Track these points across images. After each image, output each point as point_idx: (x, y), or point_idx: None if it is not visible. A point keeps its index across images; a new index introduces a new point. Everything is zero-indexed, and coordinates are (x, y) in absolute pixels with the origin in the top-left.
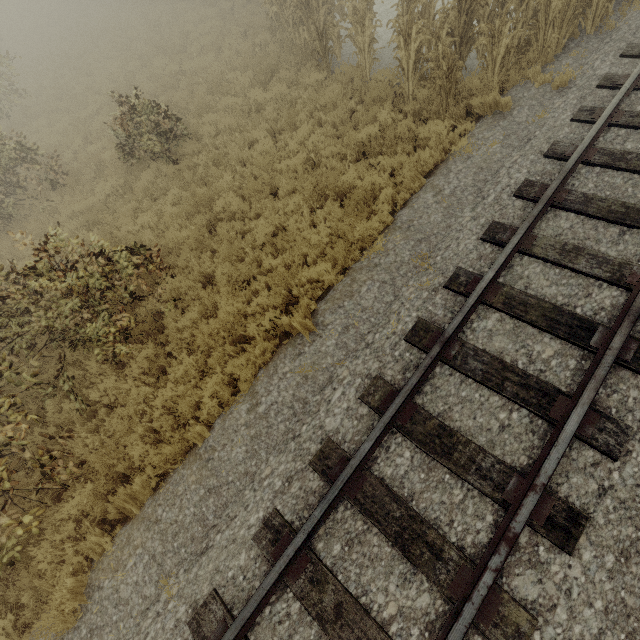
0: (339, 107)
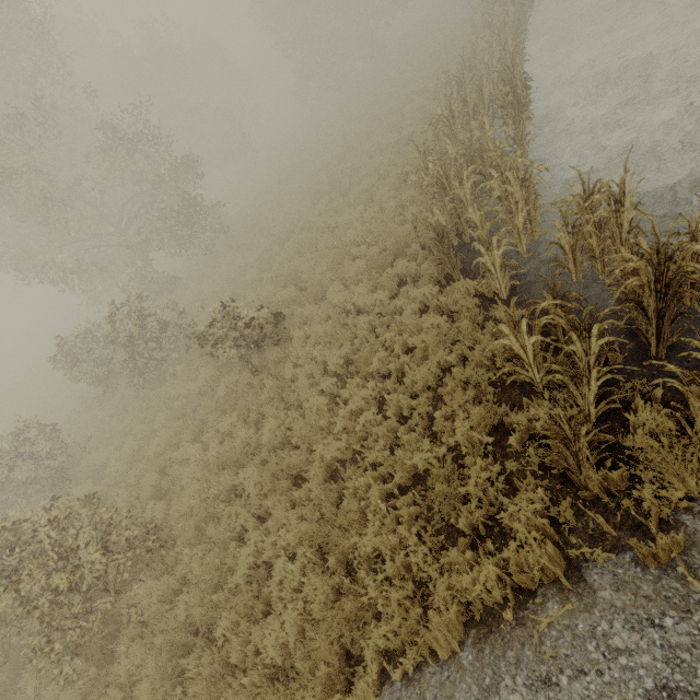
0: (422, 367)
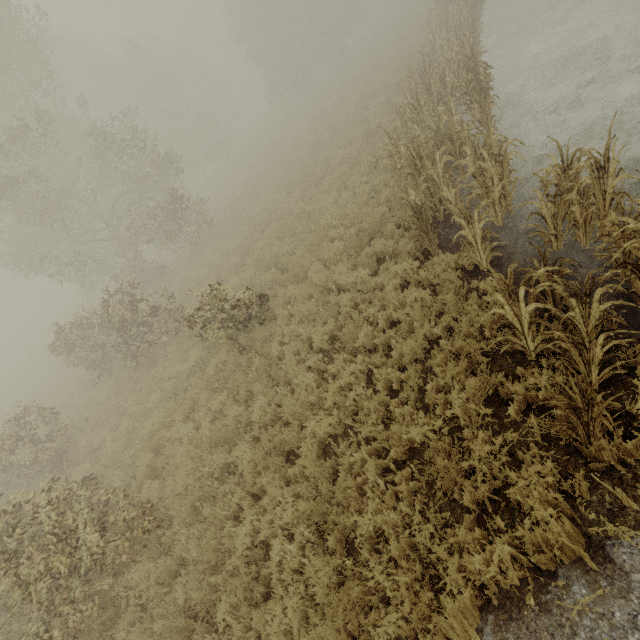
0: (409, 340)
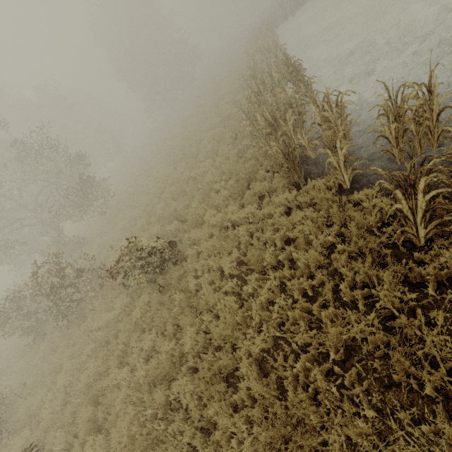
0: (311, 250)
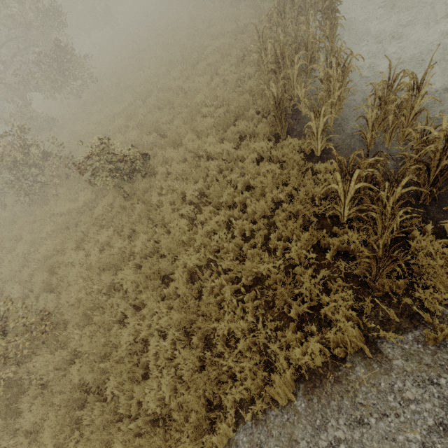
0: (262, 201)
